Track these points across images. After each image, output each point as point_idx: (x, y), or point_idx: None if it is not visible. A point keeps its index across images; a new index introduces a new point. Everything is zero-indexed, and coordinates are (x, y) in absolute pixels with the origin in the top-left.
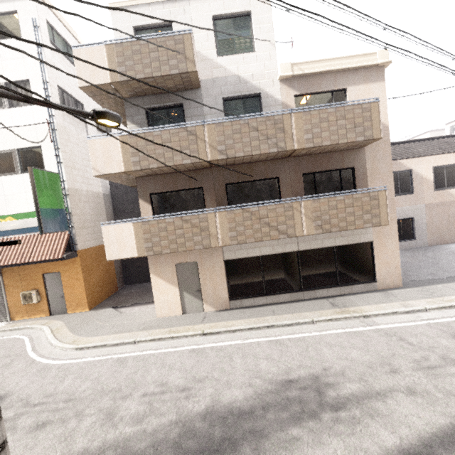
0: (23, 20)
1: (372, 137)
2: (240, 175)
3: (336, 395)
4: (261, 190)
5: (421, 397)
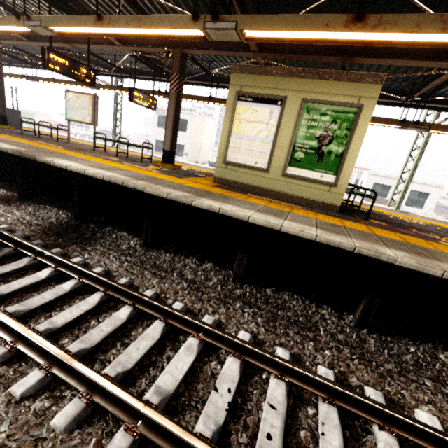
0: None
1: None
2: None
3: None
4: None
5: None
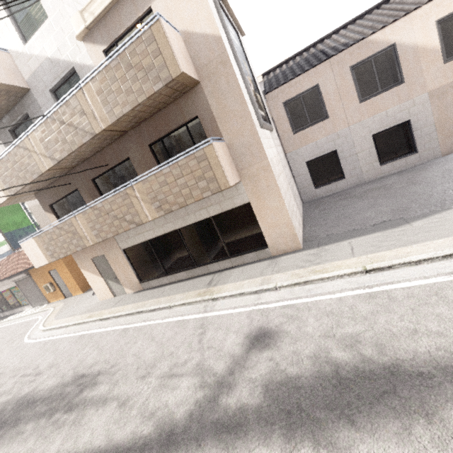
0: None
1: (170, 77)
2: (98, 167)
3: (84, 396)
4: (123, 176)
5: (122, 411)
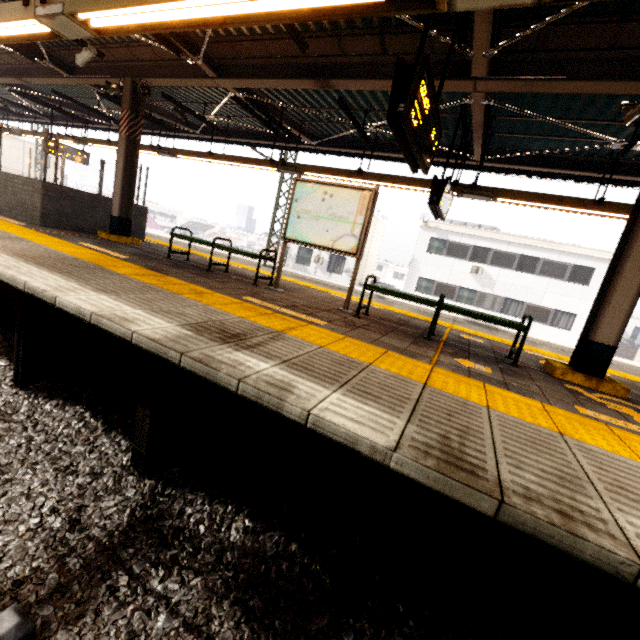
0: (596, 276)
1: None
2: None
3: None
4: None
5: None
